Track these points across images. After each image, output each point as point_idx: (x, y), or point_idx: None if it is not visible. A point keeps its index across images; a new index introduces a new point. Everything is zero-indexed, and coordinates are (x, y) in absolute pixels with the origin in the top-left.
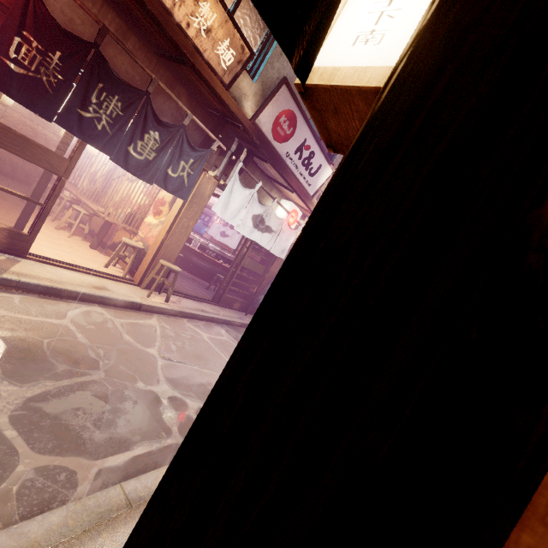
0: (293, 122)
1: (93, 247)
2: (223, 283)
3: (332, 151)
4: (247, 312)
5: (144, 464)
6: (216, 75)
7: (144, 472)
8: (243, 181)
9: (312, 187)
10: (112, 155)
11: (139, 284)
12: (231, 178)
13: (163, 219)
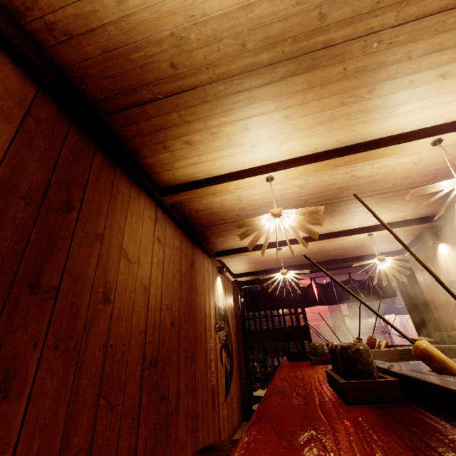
0: None
1: None
2: None
3: None
4: None
5: None
6: None
7: None
8: None
9: None
10: (393, 313)
11: None
12: None
13: None
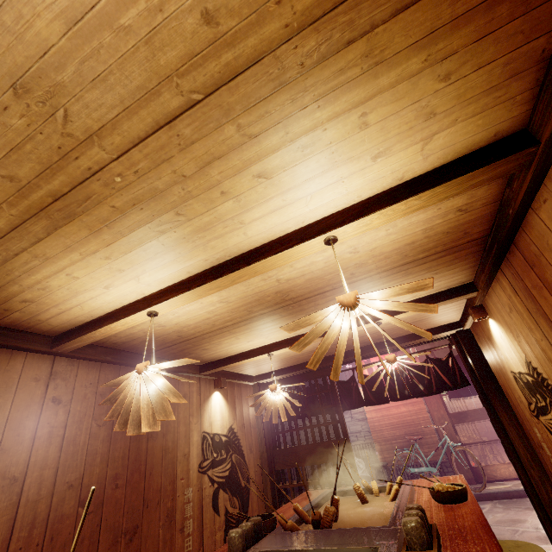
0: None
1: None
2: None
3: None
4: None
5: None
6: None
7: None
8: None
9: None
10: None
11: None
12: None
13: None
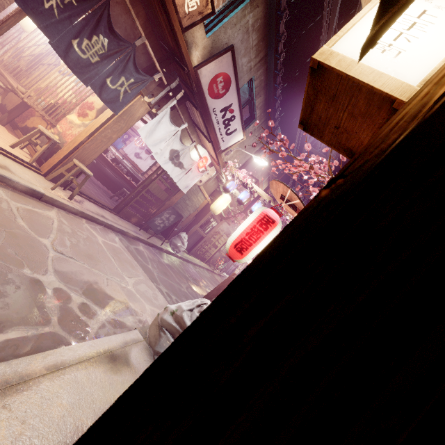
0: (227, 85)
1: (1, 123)
2: (128, 198)
3: (302, 128)
4: (141, 228)
5: (16, 348)
6: (177, 14)
7: (14, 355)
8: (171, 117)
9: (224, 144)
10: (53, 40)
11: (45, 175)
12: (163, 110)
13: (87, 122)
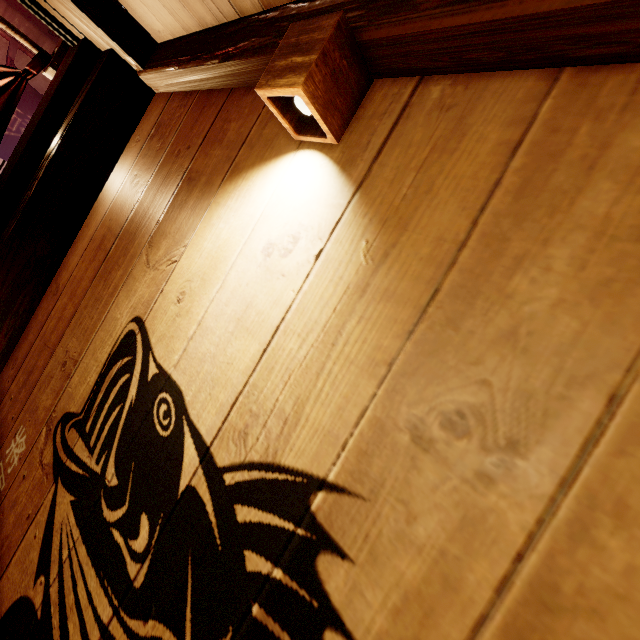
0: None
1: None
2: None
3: None
4: None
5: None
6: None
7: None
8: None
9: None
10: None
11: None
12: None
13: None
